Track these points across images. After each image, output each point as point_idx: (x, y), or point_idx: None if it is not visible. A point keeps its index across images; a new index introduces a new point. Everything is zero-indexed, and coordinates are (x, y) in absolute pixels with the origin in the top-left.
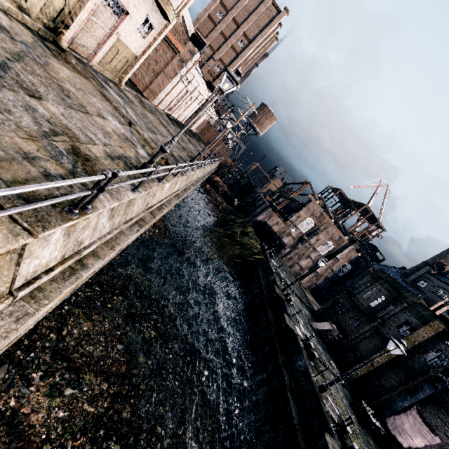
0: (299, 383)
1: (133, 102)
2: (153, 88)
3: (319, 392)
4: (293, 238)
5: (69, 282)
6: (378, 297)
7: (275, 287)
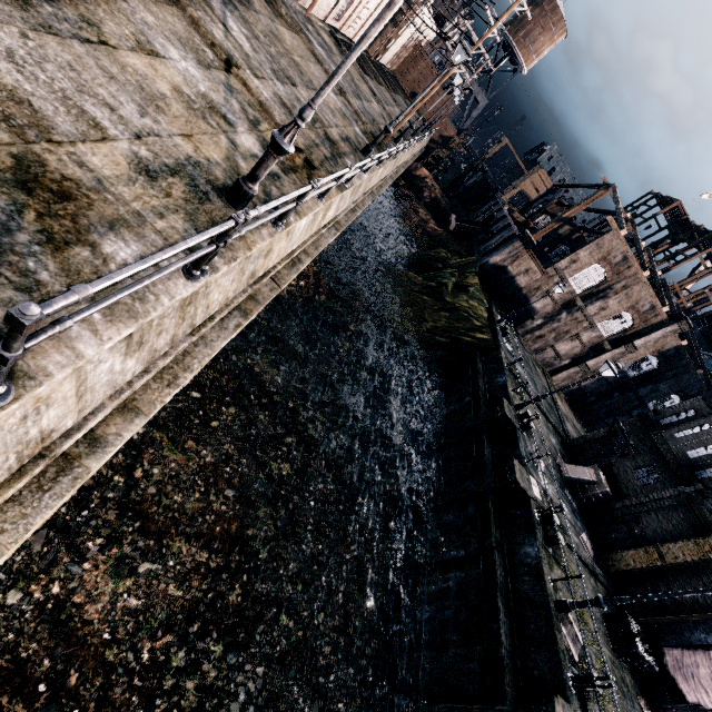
0: (522, 585)
1: (251, 2)
2: None
3: (555, 611)
4: (554, 301)
5: (52, 494)
6: (709, 444)
7: (504, 404)
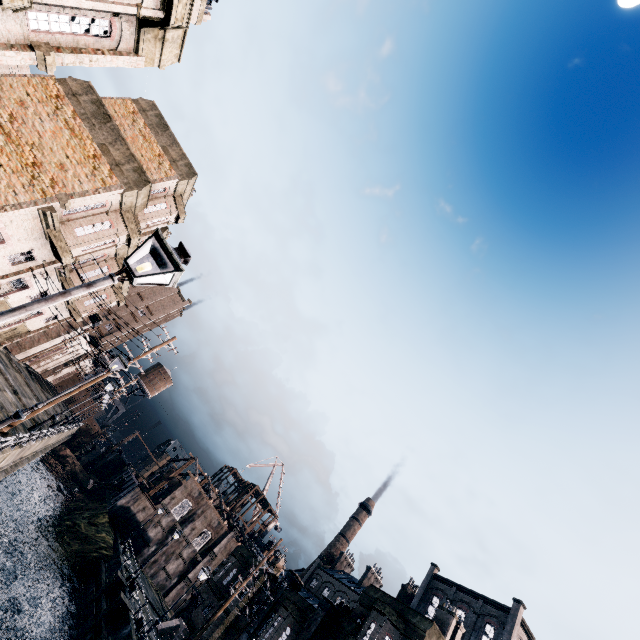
0: None
1: (7, 364)
2: (24, 343)
3: None
4: (163, 528)
5: None
6: (231, 571)
7: (118, 571)
